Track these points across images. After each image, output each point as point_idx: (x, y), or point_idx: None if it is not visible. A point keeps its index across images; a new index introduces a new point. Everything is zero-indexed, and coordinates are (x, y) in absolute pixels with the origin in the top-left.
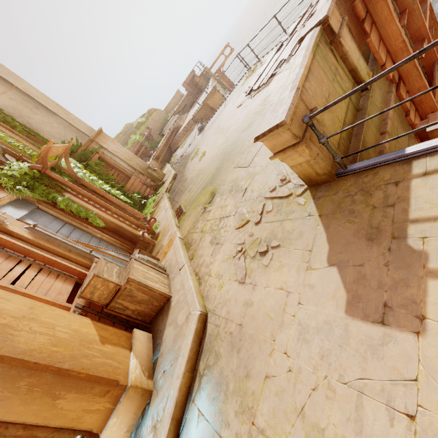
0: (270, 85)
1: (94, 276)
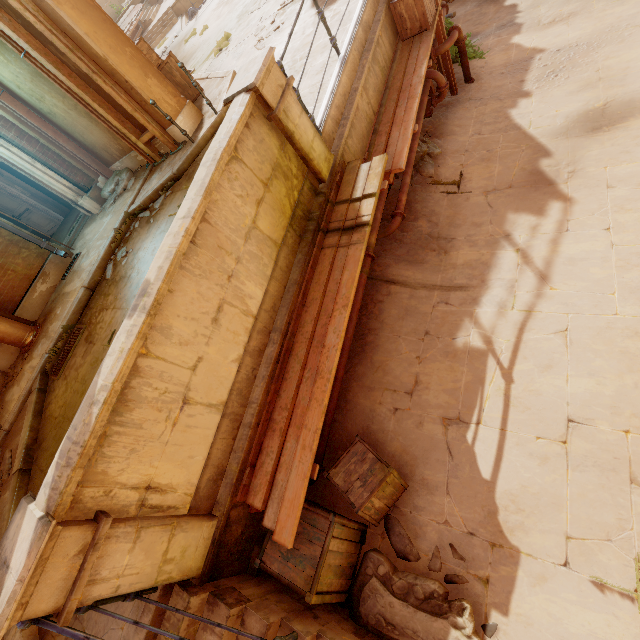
0: None
1: (142, 39)
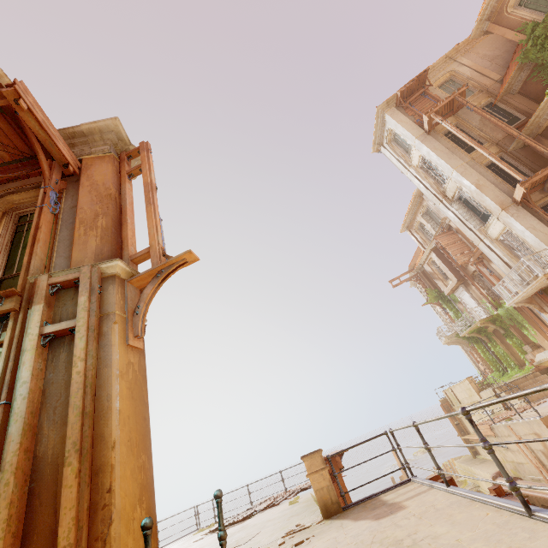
0: (246, 521)
1: None
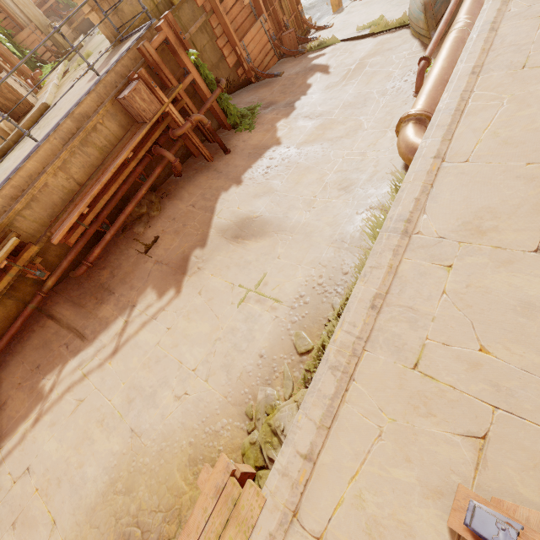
0: None
1: None
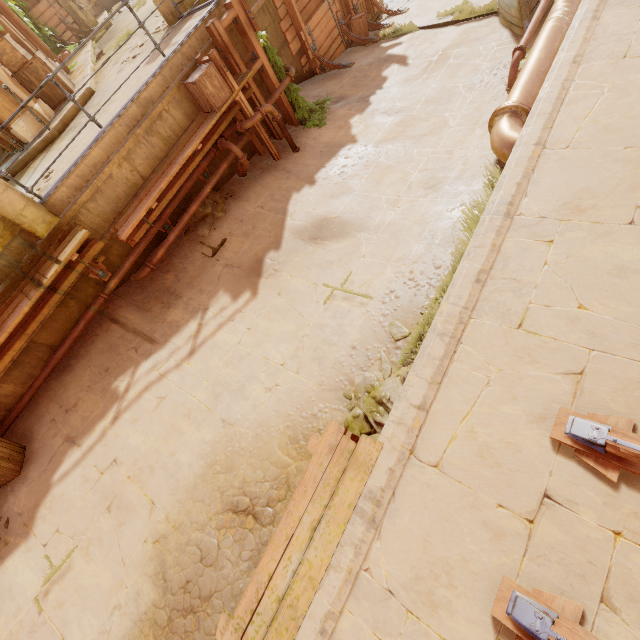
0: None
1: (4, 39)
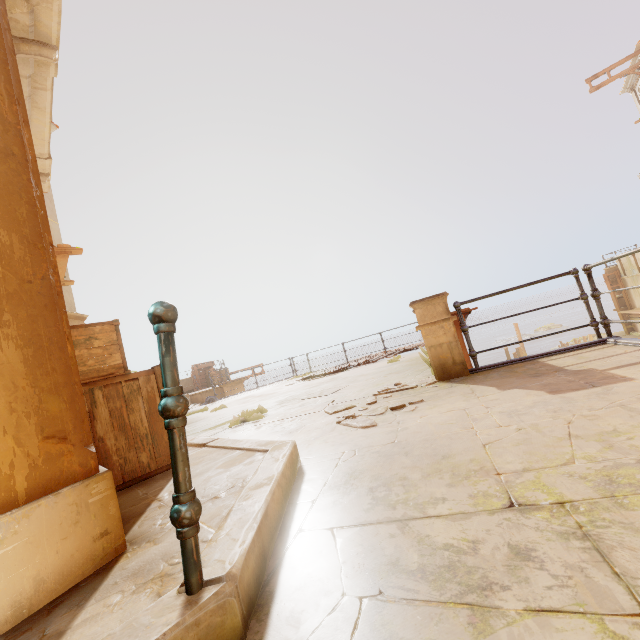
0: (338, 374)
1: (115, 322)
